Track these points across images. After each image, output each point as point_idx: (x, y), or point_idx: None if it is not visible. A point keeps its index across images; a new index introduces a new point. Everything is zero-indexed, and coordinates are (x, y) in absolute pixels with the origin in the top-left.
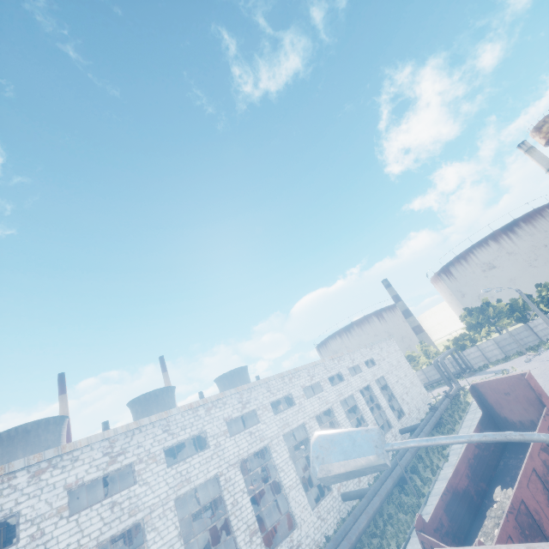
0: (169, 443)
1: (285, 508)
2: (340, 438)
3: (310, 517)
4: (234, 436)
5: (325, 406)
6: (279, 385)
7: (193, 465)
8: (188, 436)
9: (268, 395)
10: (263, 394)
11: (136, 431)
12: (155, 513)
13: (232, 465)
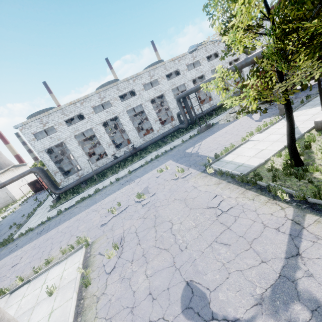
0: (167, 73)
1: (210, 97)
2: (192, 46)
3: (218, 98)
4: (190, 71)
5: (235, 57)
6: (211, 48)
7: (175, 80)
8: (172, 71)
9: (205, 53)
10: (203, 53)
11: (155, 69)
12: (166, 92)
13: (189, 81)
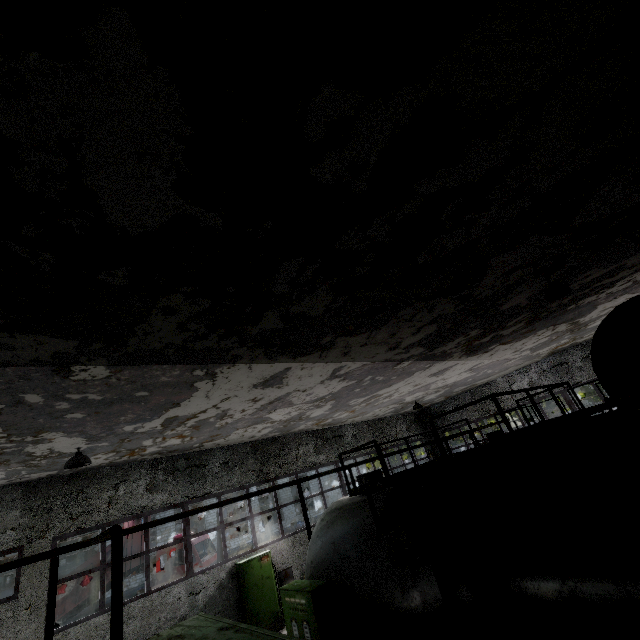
0: None
1: None
2: None
3: None
4: None
5: None
6: None
7: None
8: None
9: None
10: None
11: None
12: None
13: None
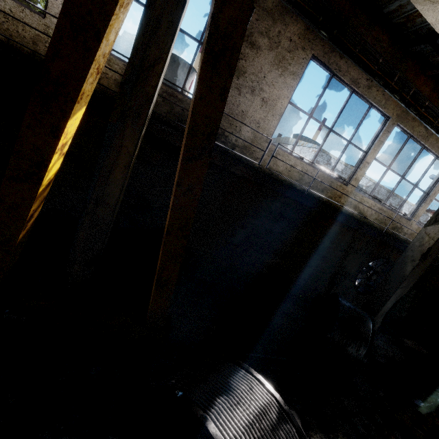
0: (406, 212)
1: None
2: None
3: None
4: None
5: None
6: None
7: None
8: None
9: None
10: None
11: (405, 203)
12: None
13: None
